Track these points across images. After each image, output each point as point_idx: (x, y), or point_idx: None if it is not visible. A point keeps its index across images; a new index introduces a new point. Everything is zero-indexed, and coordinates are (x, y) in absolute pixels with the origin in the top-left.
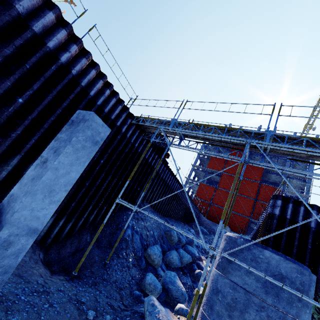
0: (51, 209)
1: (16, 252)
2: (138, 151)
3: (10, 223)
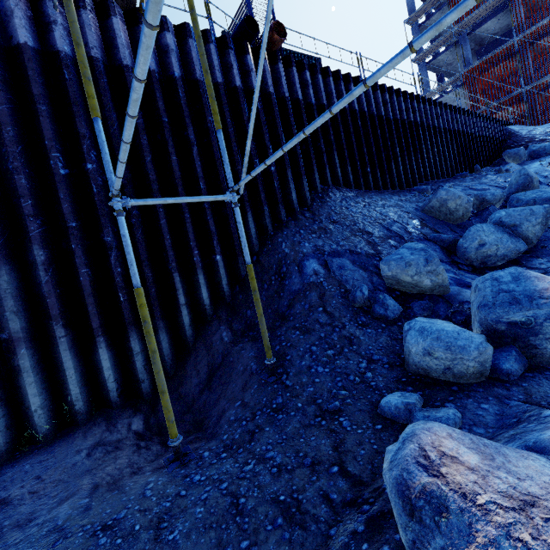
0: None
1: None
2: (174, 78)
3: None
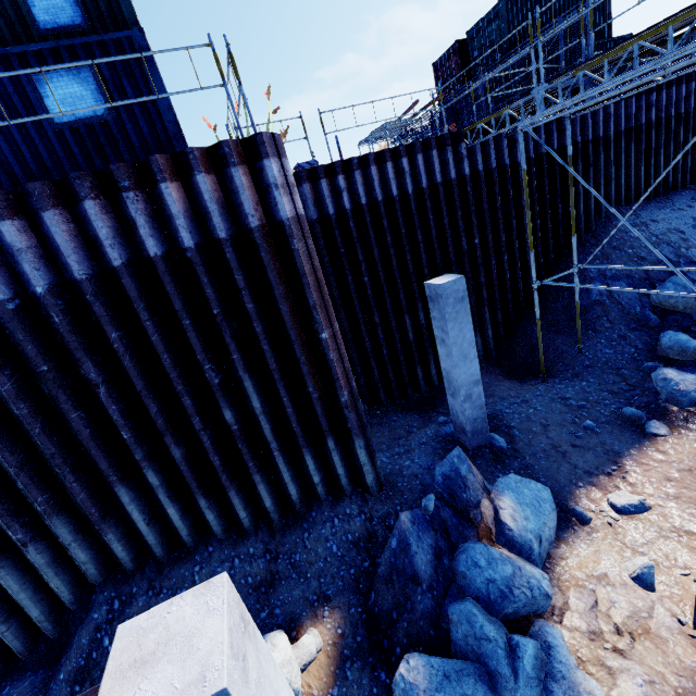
0: (475, 364)
1: (477, 397)
2: (517, 163)
3: (460, 387)
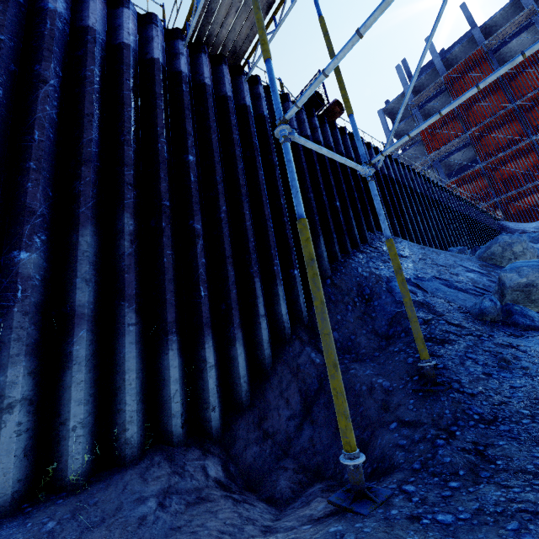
0: None
1: None
2: (263, 116)
3: None
